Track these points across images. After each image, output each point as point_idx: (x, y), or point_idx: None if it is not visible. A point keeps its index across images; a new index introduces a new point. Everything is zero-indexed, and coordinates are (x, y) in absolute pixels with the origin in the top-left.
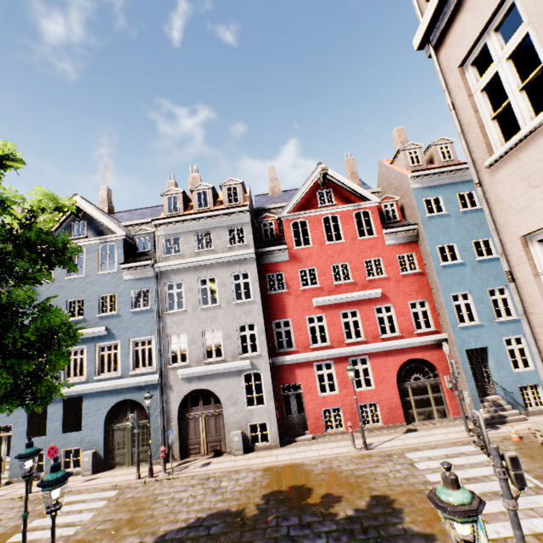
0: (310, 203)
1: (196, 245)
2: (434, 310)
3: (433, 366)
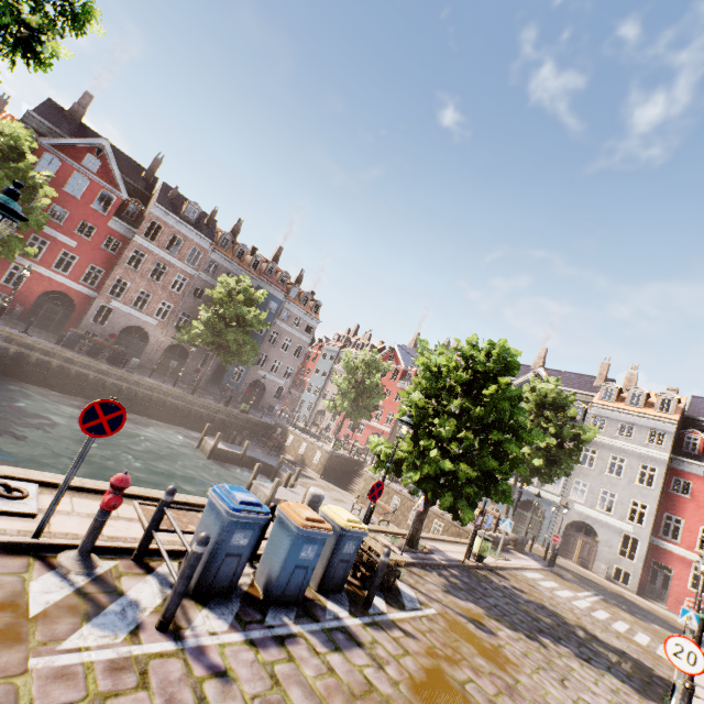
0: None
1: (617, 430)
2: None
3: None
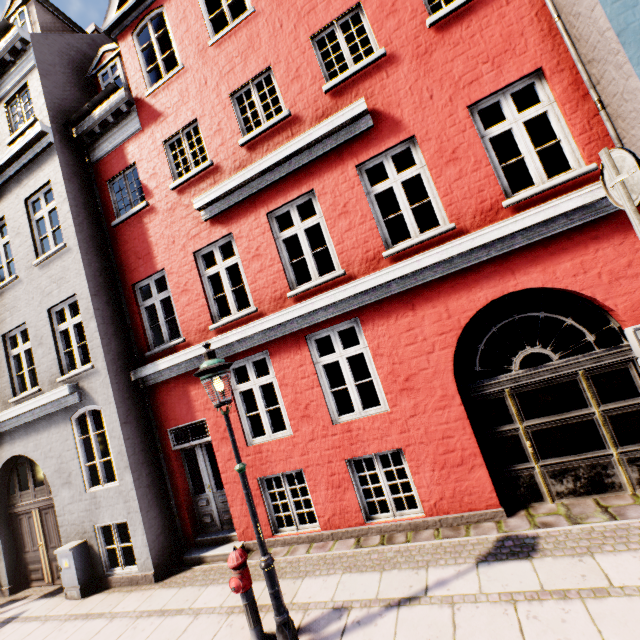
0: None
1: None
2: (579, 99)
3: (598, 305)
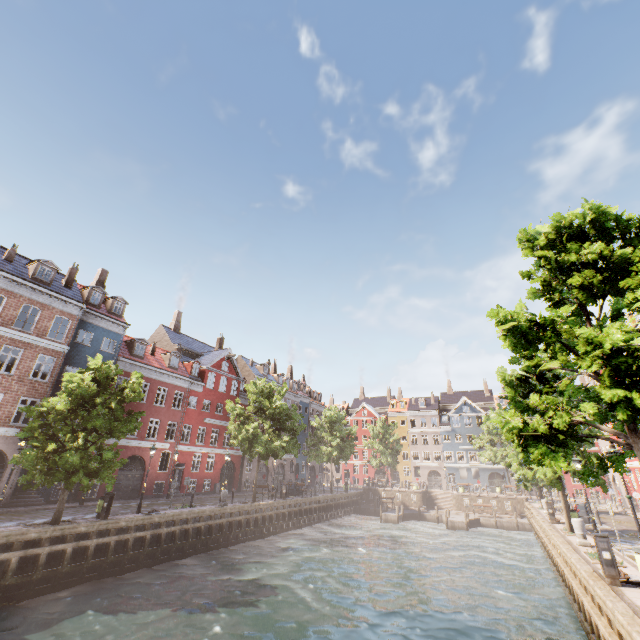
0: None
1: None
2: None
3: None
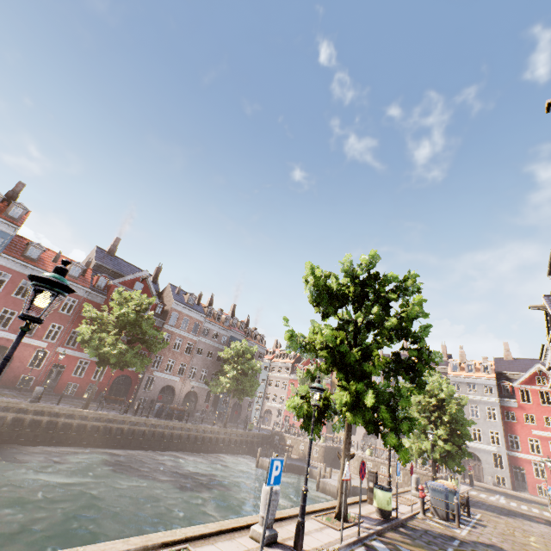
0: (530, 381)
1: (467, 389)
2: None
3: None
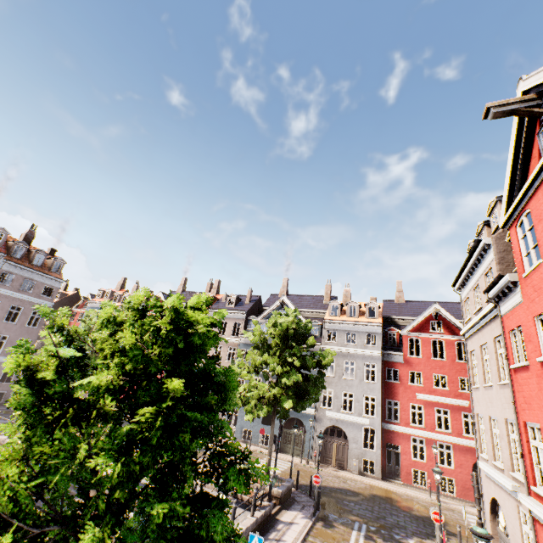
0: (423, 327)
1: (345, 339)
2: None
3: None
